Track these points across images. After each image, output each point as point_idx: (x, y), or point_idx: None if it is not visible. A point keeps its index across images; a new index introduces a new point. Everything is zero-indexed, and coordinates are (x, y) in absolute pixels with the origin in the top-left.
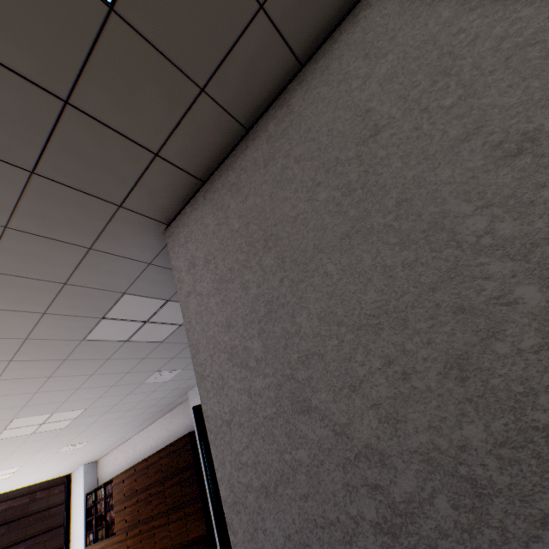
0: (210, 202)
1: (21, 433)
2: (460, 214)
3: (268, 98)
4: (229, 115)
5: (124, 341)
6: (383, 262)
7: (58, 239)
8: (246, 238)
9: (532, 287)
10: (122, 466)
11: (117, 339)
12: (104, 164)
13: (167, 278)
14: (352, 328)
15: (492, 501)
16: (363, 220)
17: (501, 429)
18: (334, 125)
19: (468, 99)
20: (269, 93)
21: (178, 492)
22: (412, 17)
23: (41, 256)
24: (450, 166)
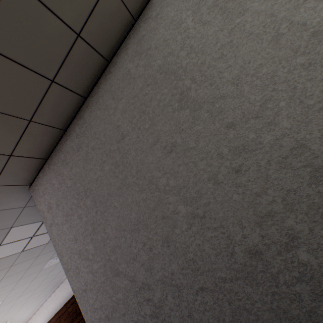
0: (53, 170)
1: None
2: (158, 177)
3: (71, 114)
4: (51, 127)
5: (20, 252)
6: (135, 199)
7: None
8: (76, 190)
9: (182, 206)
10: None
11: (15, 253)
12: None
13: None
14: (129, 231)
15: (183, 291)
16: (125, 180)
17: (182, 263)
18: (106, 132)
19: (153, 126)
20: (72, 113)
21: None
22: (128, 83)
23: None
24: (152, 156)
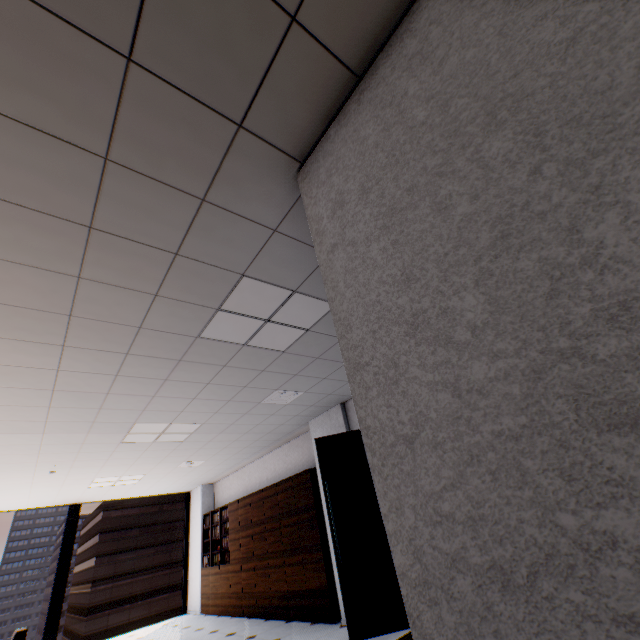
0: (369, 103)
1: (143, 440)
2: None
3: None
4: None
5: (242, 345)
6: None
7: (166, 183)
8: (443, 127)
9: None
10: (237, 493)
11: (234, 341)
12: (219, 41)
13: (295, 256)
14: None
15: None
16: None
17: None
18: None
19: None
20: None
21: (296, 534)
22: None
23: (148, 208)
24: None
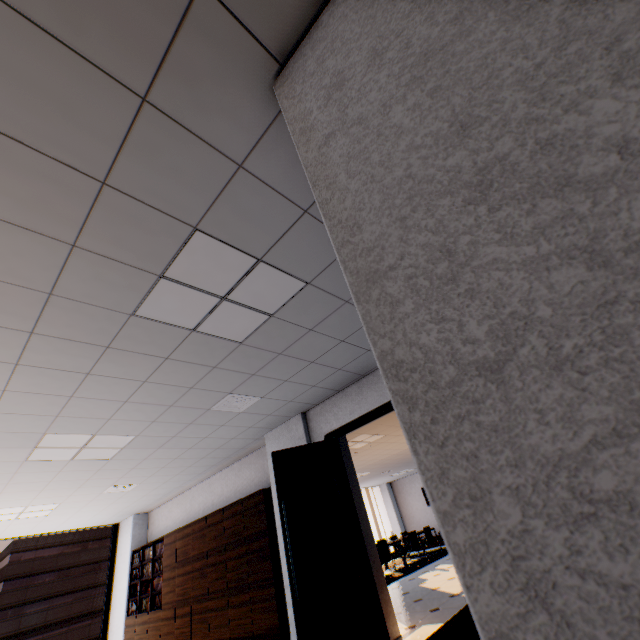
0: None
1: (57, 457)
2: None
3: None
4: None
5: (190, 331)
6: None
7: (88, 58)
8: None
9: None
10: (176, 522)
11: (181, 323)
12: None
13: (264, 209)
14: None
15: None
16: None
17: None
18: None
19: None
20: None
21: (243, 568)
22: None
23: (60, 99)
24: None
